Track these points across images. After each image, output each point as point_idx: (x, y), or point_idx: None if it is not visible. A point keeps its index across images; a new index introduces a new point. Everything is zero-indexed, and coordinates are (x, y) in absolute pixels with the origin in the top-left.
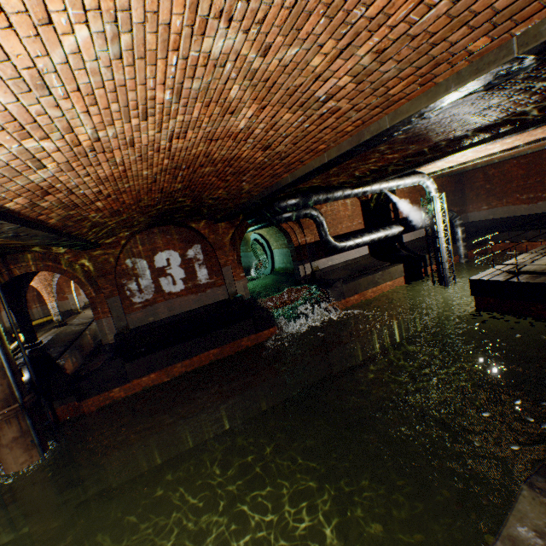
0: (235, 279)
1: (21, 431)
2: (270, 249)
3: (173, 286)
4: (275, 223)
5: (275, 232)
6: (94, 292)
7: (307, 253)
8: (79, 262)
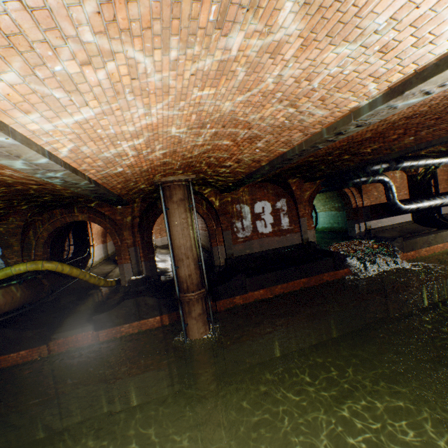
0: (307, 228)
1: (202, 310)
2: (315, 212)
3: (264, 228)
4: (349, 186)
5: (326, 197)
6: (215, 225)
7: (362, 214)
8: (213, 202)
